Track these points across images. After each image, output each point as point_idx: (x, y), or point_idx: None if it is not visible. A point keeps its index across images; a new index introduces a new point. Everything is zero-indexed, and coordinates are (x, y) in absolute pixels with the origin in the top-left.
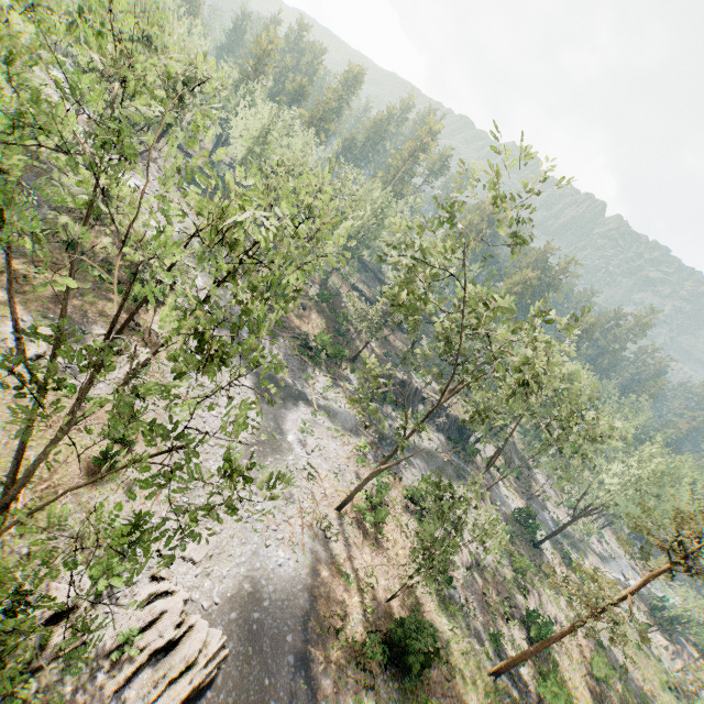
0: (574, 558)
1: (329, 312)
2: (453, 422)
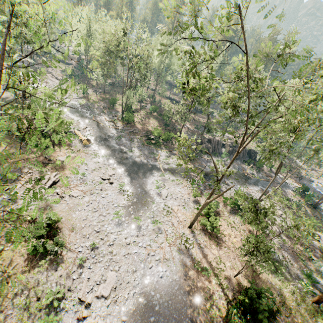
0: None
1: (159, 116)
2: (244, 152)
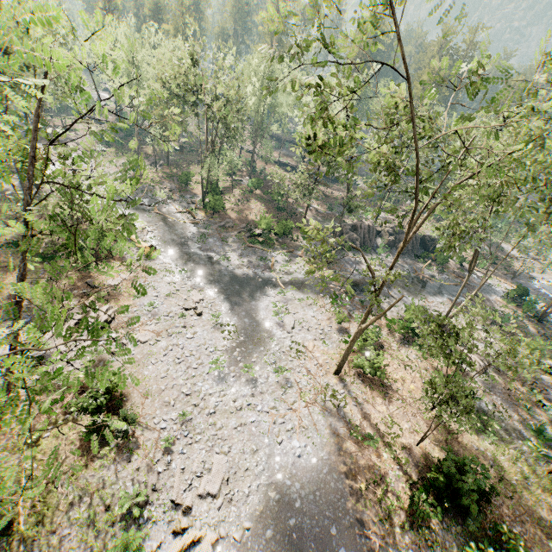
0: None
1: (265, 196)
2: (415, 241)
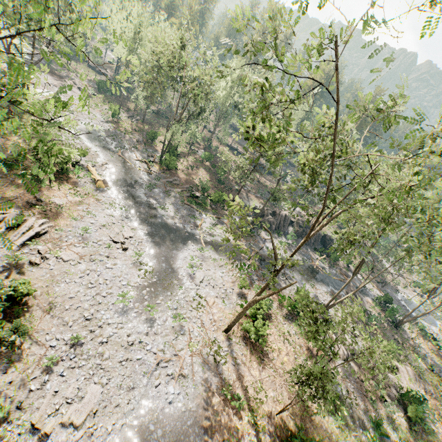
0: (426, 328)
1: (212, 168)
2: (317, 237)
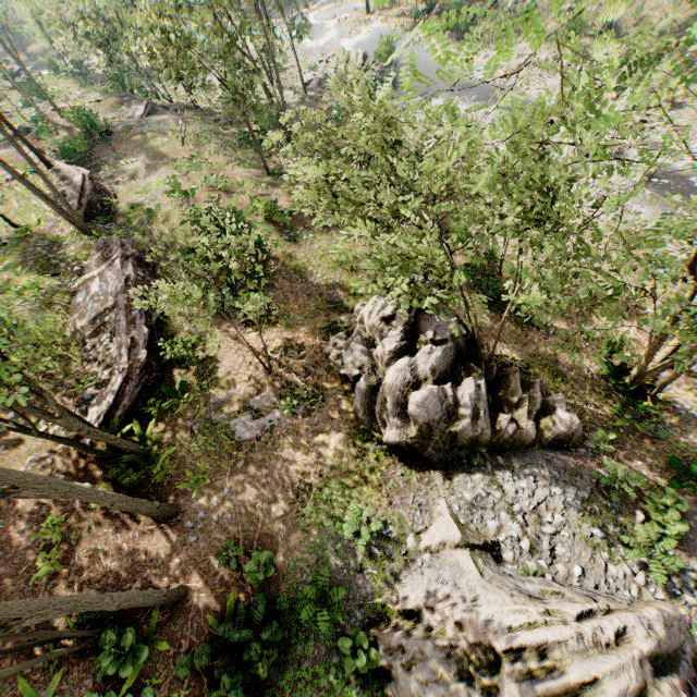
0: None
1: None
2: None
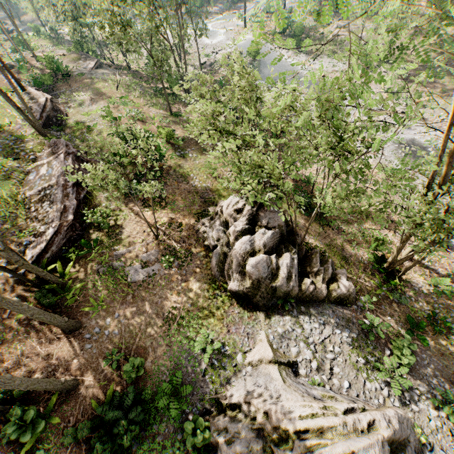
0: None
1: None
2: None
